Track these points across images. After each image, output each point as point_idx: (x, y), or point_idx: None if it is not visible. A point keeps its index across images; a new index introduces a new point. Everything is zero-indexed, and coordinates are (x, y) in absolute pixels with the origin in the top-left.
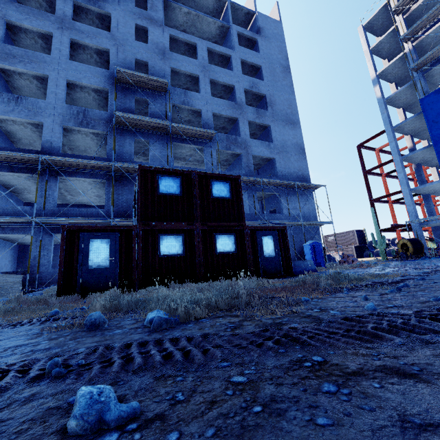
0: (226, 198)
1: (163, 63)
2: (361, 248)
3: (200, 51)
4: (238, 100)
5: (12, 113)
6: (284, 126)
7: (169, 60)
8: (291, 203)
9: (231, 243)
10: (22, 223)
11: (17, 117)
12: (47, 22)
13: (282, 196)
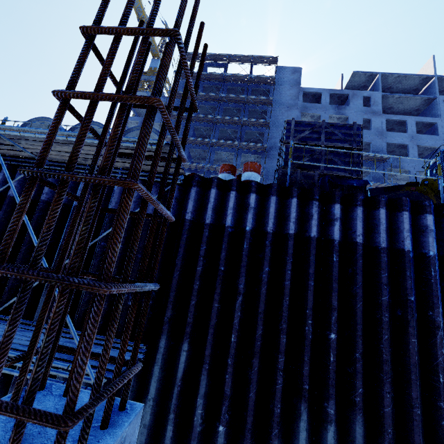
0: None
1: (381, 141)
2: None
3: (409, 125)
4: None
5: None
6: None
7: (385, 138)
8: None
9: None
10: None
11: None
12: None
13: None
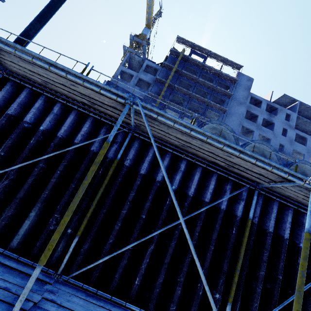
0: None
1: (290, 146)
2: None
3: (308, 142)
4: None
5: None
6: None
7: (293, 145)
8: None
9: None
10: None
11: None
12: (253, 126)
13: None
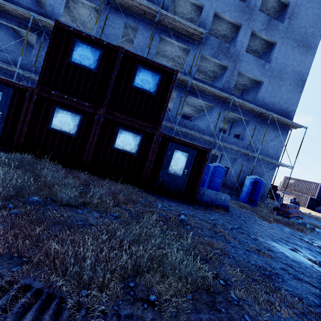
0: (149, 92)
1: None
2: (317, 202)
3: None
4: (251, 2)
5: None
6: (294, 48)
7: None
8: (258, 133)
9: (134, 144)
10: (15, 72)
11: None
12: None
13: (251, 124)
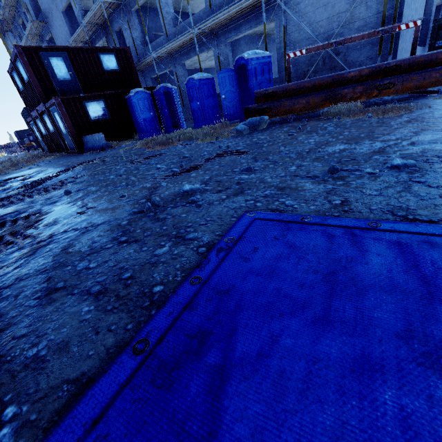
0: (28, 79)
1: None
2: None
3: None
4: None
5: (62, 2)
6: None
7: None
8: None
9: (50, 123)
10: None
11: (64, 3)
12: None
13: None
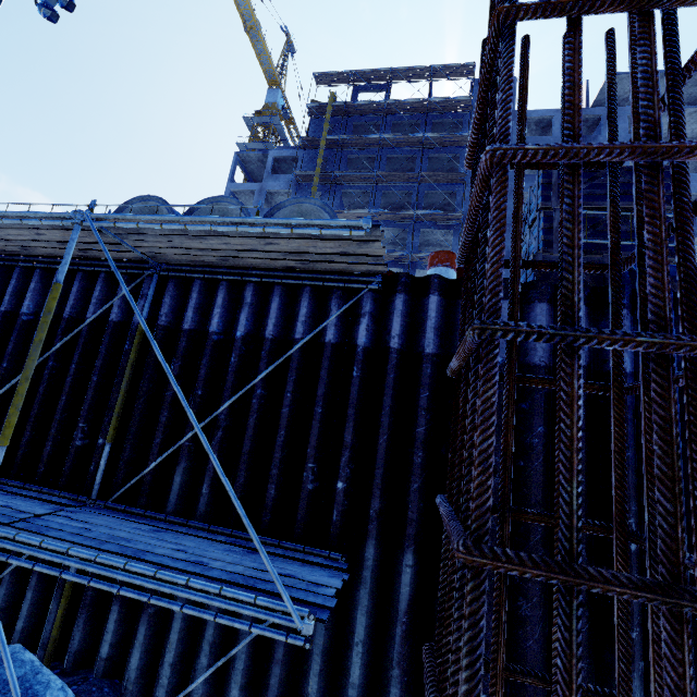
0: None
1: None
2: None
3: None
4: None
5: None
6: None
7: None
8: None
9: None
10: None
11: None
12: None
13: None
